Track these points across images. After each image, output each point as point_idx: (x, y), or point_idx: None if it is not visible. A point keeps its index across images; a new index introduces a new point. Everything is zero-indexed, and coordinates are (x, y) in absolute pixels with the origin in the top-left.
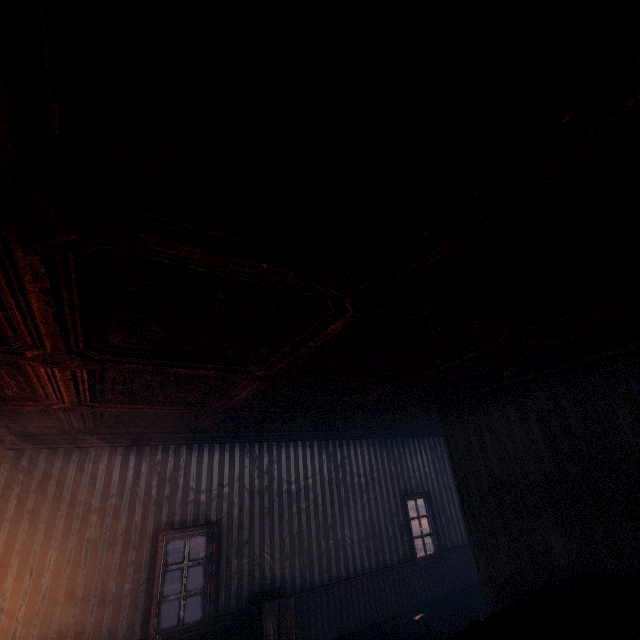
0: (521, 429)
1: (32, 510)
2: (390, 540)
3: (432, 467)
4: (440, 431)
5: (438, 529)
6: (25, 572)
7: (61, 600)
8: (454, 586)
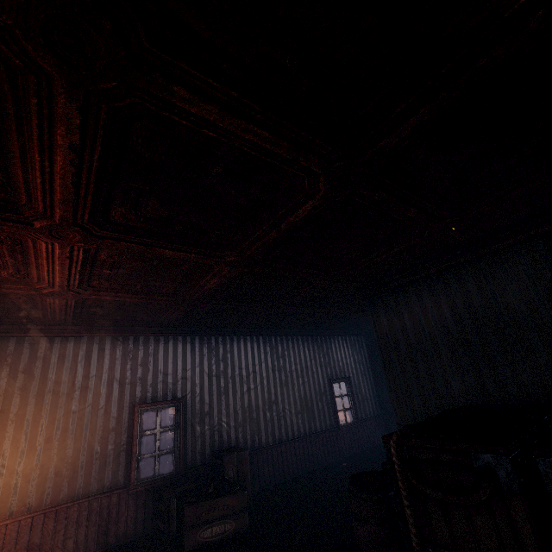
0: (433, 308)
1: (22, 387)
2: (320, 412)
3: (352, 359)
4: (359, 331)
5: (356, 405)
6: (20, 436)
7: (54, 458)
8: (367, 445)
